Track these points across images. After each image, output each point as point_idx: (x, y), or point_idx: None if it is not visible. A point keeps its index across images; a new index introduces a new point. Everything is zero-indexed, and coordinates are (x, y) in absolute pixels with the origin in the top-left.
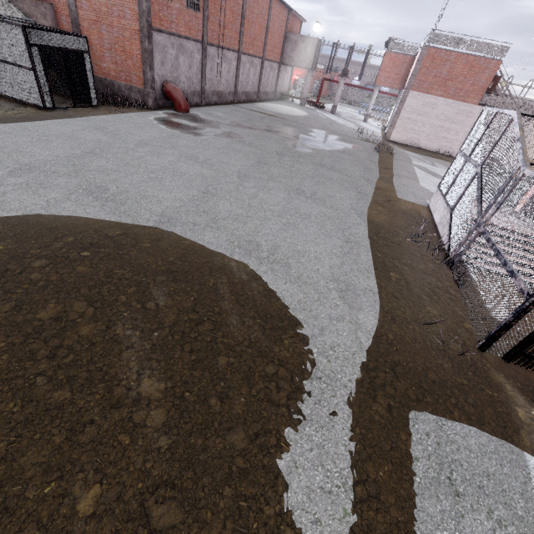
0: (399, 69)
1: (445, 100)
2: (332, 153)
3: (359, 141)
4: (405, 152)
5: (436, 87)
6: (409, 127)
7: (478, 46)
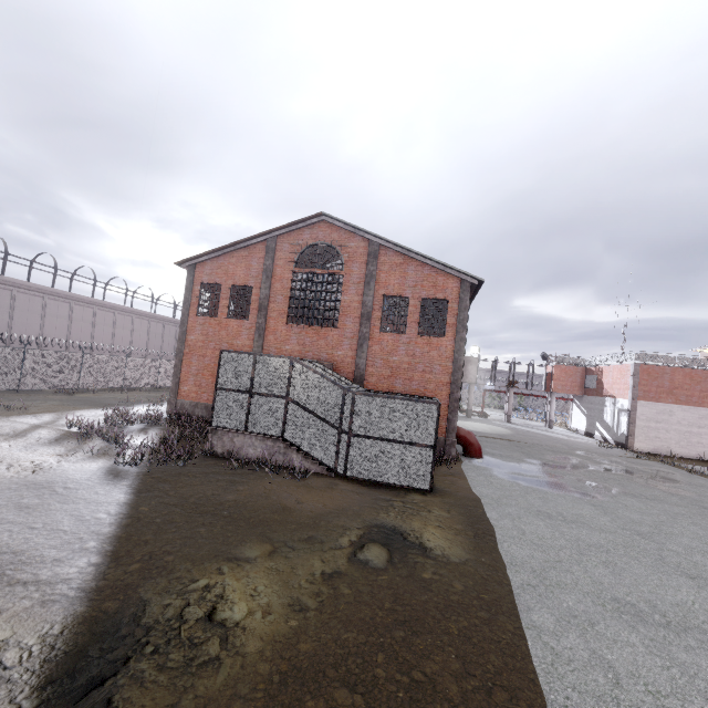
0: (573, 378)
1: (680, 406)
2: (699, 489)
3: (640, 460)
4: (697, 467)
5: (664, 395)
6: (651, 435)
7: (687, 361)
